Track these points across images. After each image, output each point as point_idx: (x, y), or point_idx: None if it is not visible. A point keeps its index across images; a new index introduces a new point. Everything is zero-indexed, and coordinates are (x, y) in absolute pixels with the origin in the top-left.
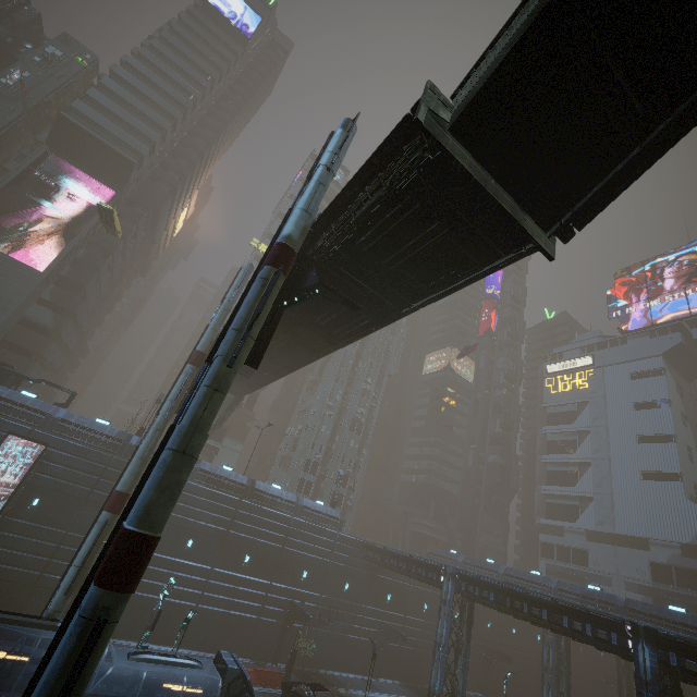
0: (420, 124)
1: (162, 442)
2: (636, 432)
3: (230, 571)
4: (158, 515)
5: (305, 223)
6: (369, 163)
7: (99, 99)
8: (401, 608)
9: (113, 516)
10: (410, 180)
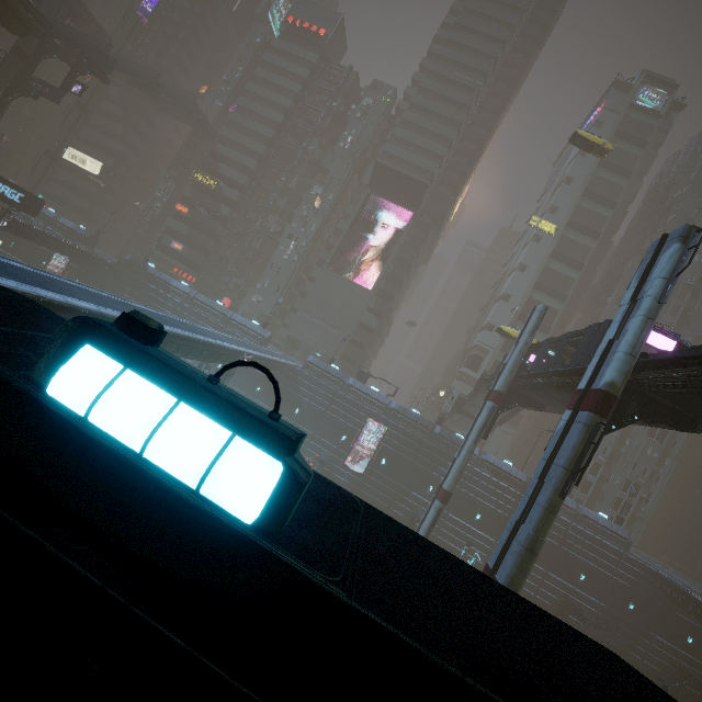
0: None
1: (513, 531)
2: None
3: None
4: (518, 584)
5: (628, 367)
6: None
7: (401, 135)
8: None
9: (443, 506)
10: None
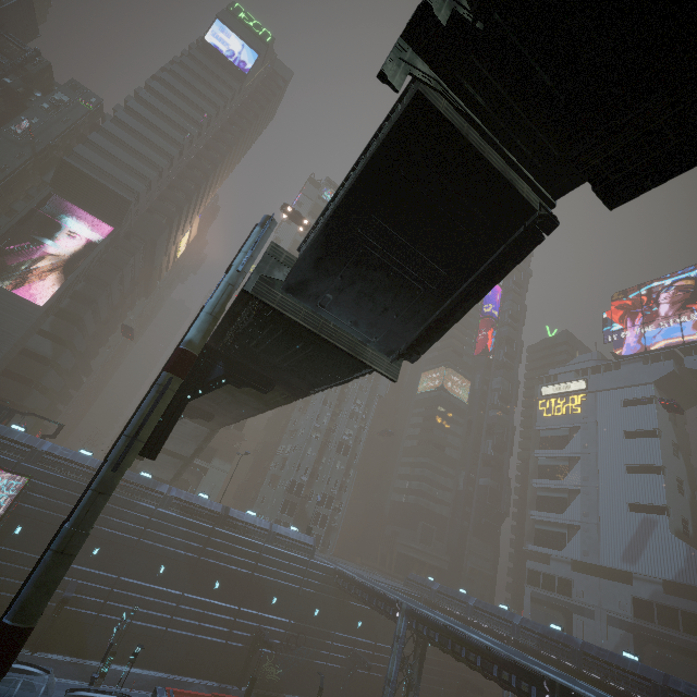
0: (248, 292)
1: (54, 537)
2: (625, 462)
3: (200, 596)
4: (32, 609)
5: (208, 326)
6: (243, 293)
7: (100, 143)
8: (372, 635)
9: None
10: (267, 315)
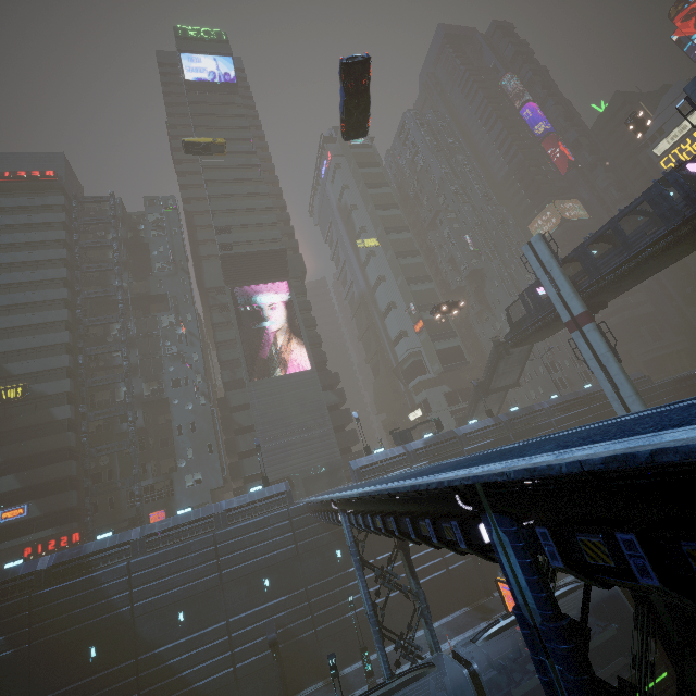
0: None
1: None
2: None
3: None
4: None
5: None
6: None
7: (224, 224)
8: None
9: None
10: None
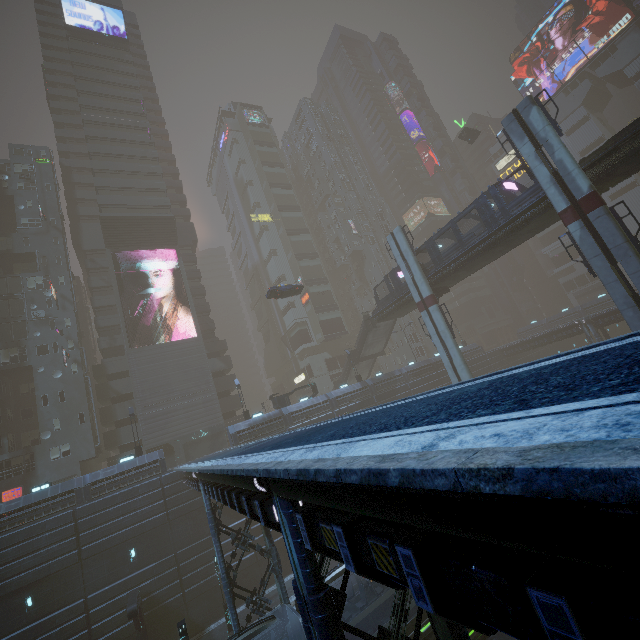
0: None
1: (639, 302)
2: None
3: None
4: None
5: (585, 174)
6: None
7: (106, 184)
8: None
9: None
10: None
